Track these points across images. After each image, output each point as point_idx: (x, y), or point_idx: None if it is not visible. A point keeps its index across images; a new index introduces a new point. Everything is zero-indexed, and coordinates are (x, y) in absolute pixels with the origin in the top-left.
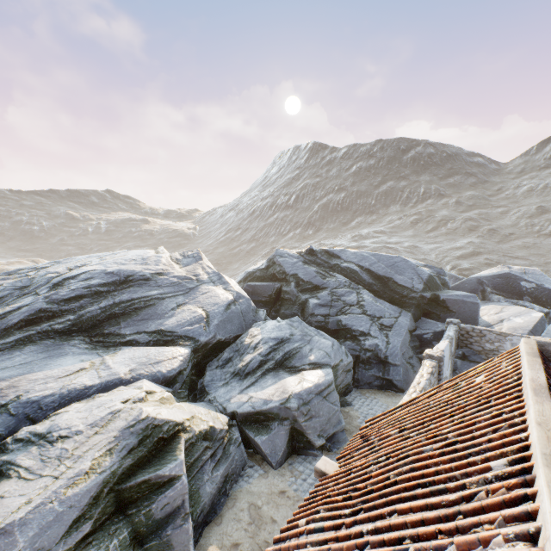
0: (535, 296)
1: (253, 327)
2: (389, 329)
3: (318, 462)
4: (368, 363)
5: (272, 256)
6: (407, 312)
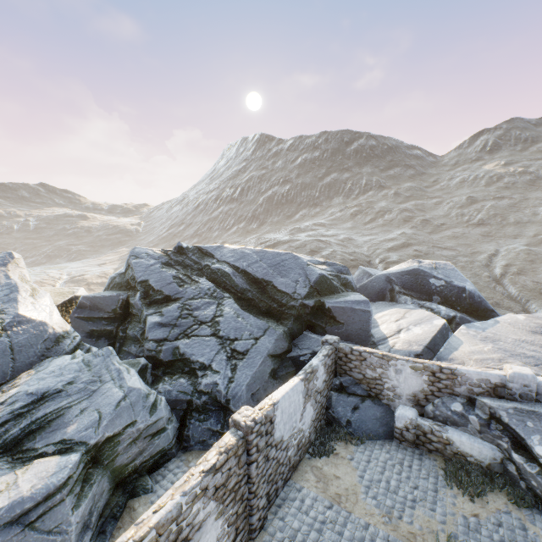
0: (444, 295)
1: (32, 369)
2: (242, 356)
3: None
4: (204, 411)
5: (128, 257)
6: (276, 328)
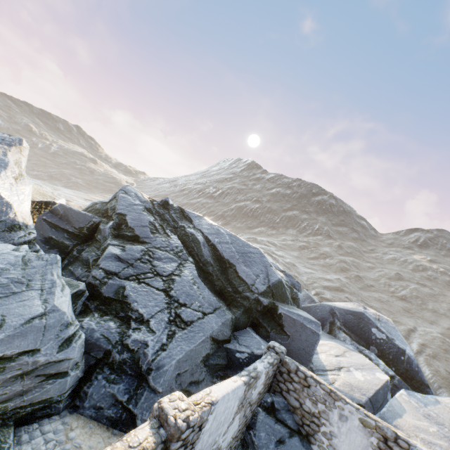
0: (382, 350)
1: None
2: (184, 326)
3: None
4: (118, 370)
5: (118, 190)
6: (226, 311)
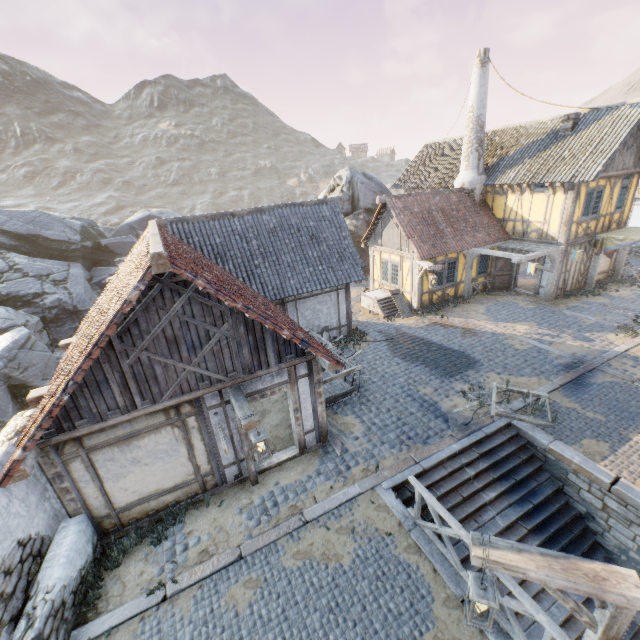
0: None
1: None
2: (66, 282)
3: (61, 343)
4: (59, 321)
5: None
6: (76, 263)
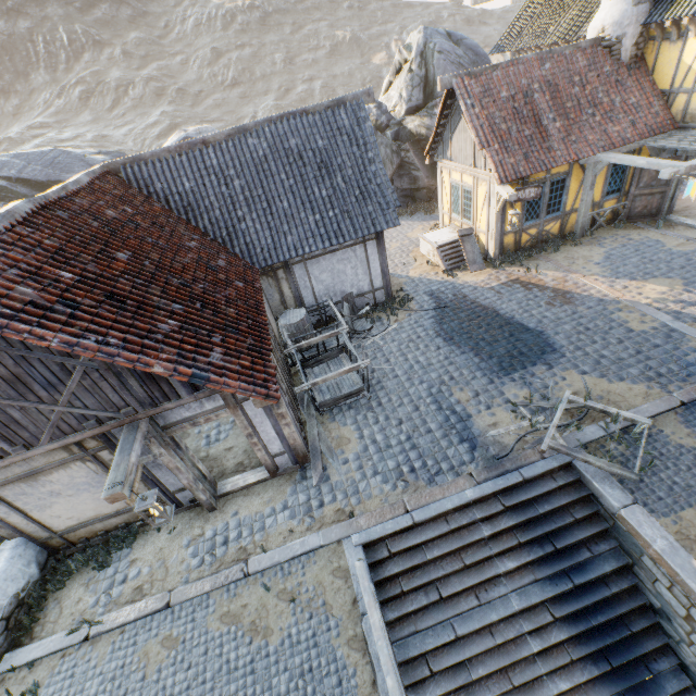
0: None
1: None
2: None
3: None
4: None
5: None
6: None
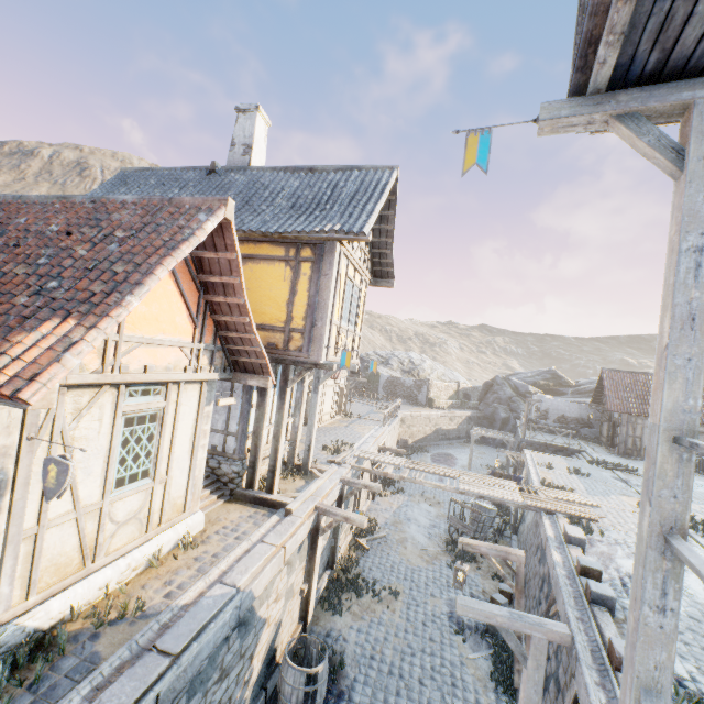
0: None
1: None
2: None
3: None
4: None
5: None
6: None
